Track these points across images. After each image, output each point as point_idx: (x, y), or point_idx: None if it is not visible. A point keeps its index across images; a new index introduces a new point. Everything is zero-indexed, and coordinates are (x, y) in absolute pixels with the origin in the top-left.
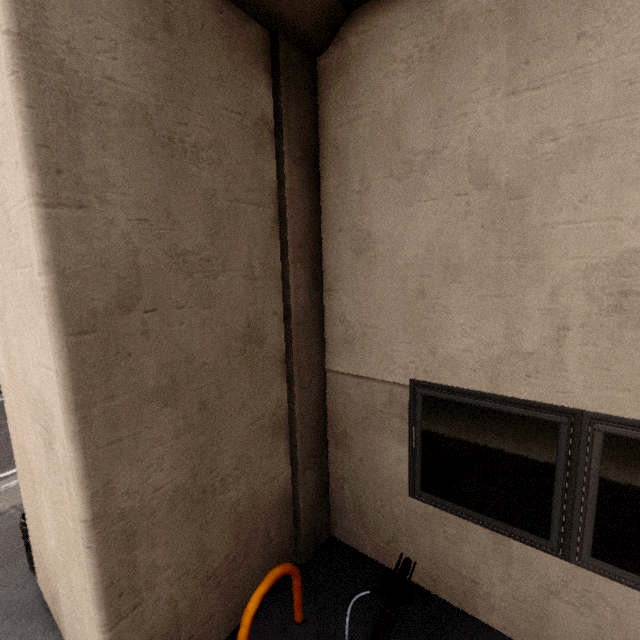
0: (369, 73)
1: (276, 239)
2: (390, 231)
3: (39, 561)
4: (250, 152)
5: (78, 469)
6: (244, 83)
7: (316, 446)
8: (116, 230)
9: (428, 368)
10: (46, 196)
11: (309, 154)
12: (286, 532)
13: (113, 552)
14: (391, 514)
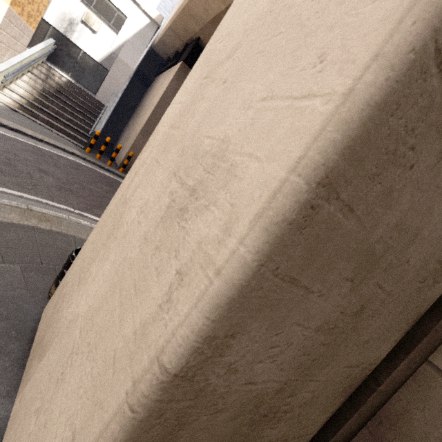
0: None
1: None
2: None
3: (58, 297)
4: None
5: (231, 282)
6: None
7: (353, 431)
8: None
9: None
10: None
11: None
12: None
13: (147, 436)
14: None
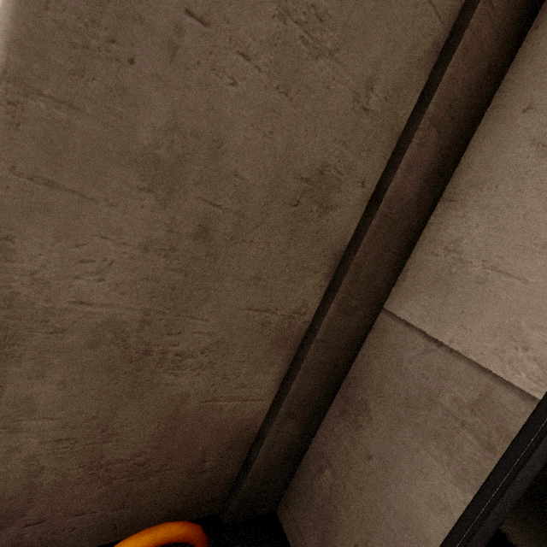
0: None
1: (422, 77)
2: None
3: None
4: None
5: None
6: None
7: (317, 396)
8: None
9: None
10: None
11: None
12: (226, 472)
13: None
14: None
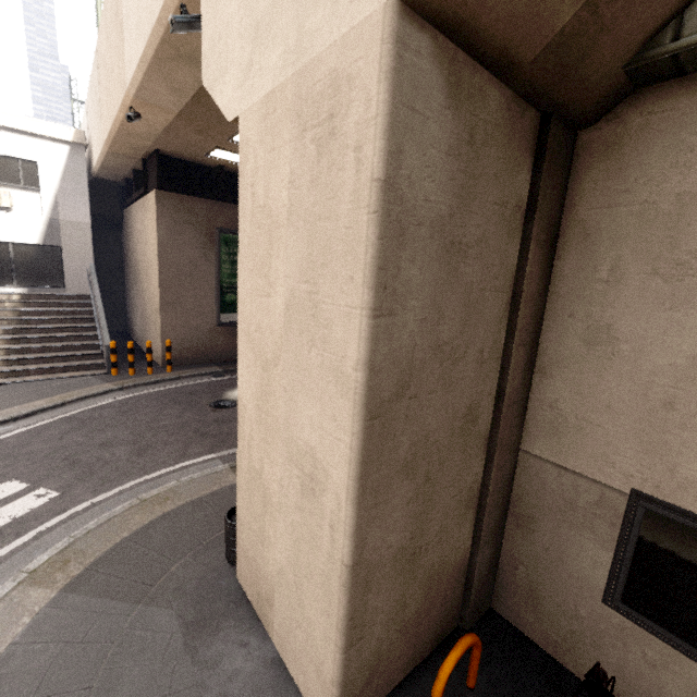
0: (649, 159)
1: (504, 321)
2: (640, 331)
3: (248, 562)
4: (503, 240)
5: (351, 525)
6: (512, 173)
7: (497, 522)
8: (406, 331)
9: (661, 484)
10: (375, 310)
11: (551, 234)
12: (457, 597)
13: (357, 593)
14: (574, 612)
